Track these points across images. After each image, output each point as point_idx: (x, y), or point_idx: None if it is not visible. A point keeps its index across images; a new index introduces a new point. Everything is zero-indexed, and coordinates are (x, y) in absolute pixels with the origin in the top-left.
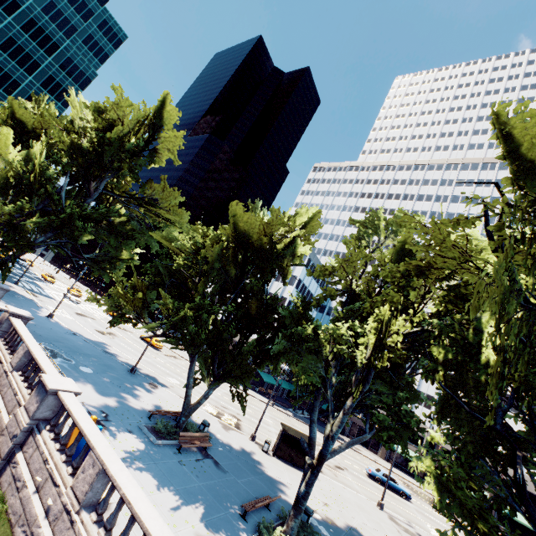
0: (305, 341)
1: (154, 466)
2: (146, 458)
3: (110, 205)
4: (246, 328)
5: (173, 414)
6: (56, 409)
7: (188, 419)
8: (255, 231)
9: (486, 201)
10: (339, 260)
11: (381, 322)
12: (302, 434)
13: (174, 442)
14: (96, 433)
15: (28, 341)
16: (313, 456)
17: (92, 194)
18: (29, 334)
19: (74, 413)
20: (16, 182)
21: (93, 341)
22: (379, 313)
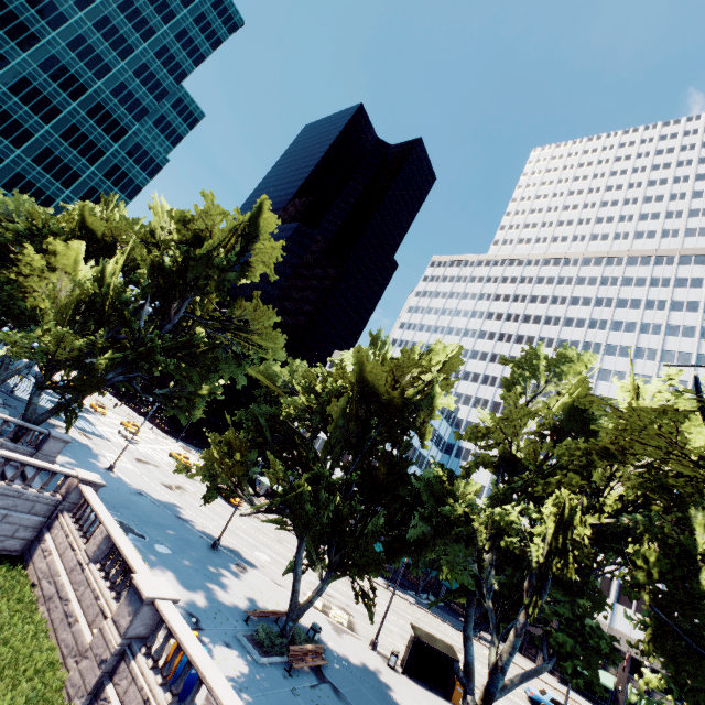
0: (451, 523)
1: (264, 700)
2: (252, 687)
3: (190, 328)
4: (372, 501)
5: (275, 614)
6: (150, 622)
7: (296, 624)
8: (385, 380)
9: (697, 374)
10: (495, 420)
11: (560, 509)
12: (440, 641)
13: (281, 659)
14: (209, 664)
15: (106, 521)
16: (472, 691)
17: (172, 319)
18: (105, 510)
19: (179, 634)
20: (85, 307)
21: (162, 501)
22: (557, 498)
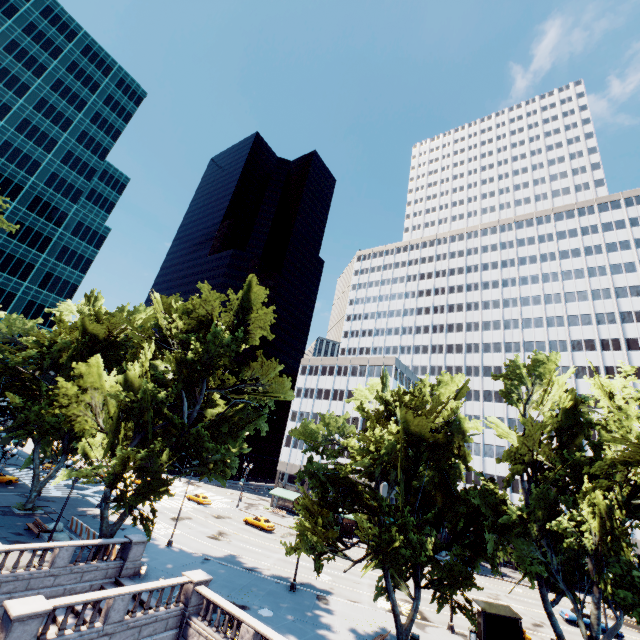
0: (506, 524)
1: None
2: None
3: (208, 398)
4: (436, 522)
5: (382, 638)
6: None
7: None
8: (426, 428)
9: None
10: (519, 439)
11: (597, 505)
12: (500, 605)
13: None
14: None
15: (245, 619)
16: None
17: (198, 399)
18: (233, 606)
19: None
20: (122, 414)
21: (224, 558)
22: (593, 497)
